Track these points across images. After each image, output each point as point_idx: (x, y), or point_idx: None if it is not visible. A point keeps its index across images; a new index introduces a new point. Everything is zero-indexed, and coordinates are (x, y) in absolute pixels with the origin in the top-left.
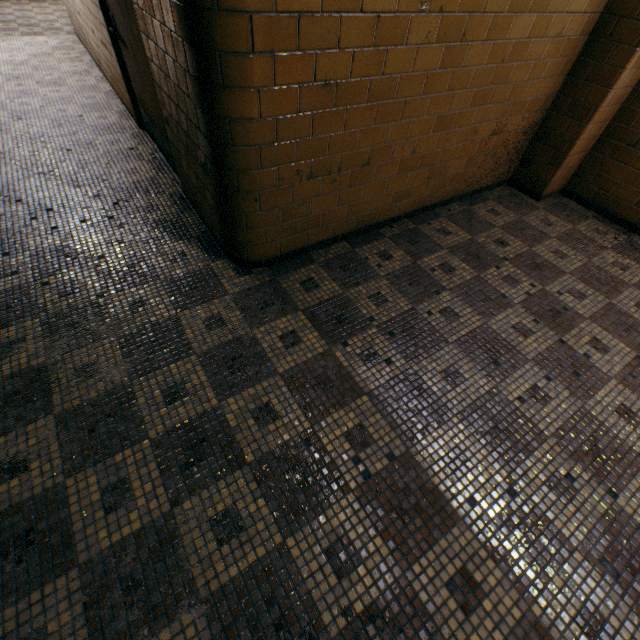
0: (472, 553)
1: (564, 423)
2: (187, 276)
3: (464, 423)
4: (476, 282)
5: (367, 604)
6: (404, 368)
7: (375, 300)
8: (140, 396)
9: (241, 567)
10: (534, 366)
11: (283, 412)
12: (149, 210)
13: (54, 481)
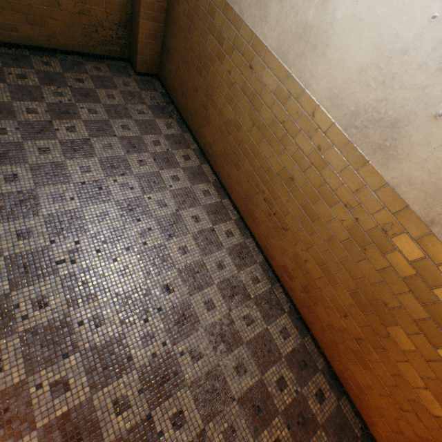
0: None
1: (1, 143)
2: None
3: None
4: (34, 88)
5: None
6: None
7: None
8: None
9: None
10: (17, 123)
11: None
12: None
13: None
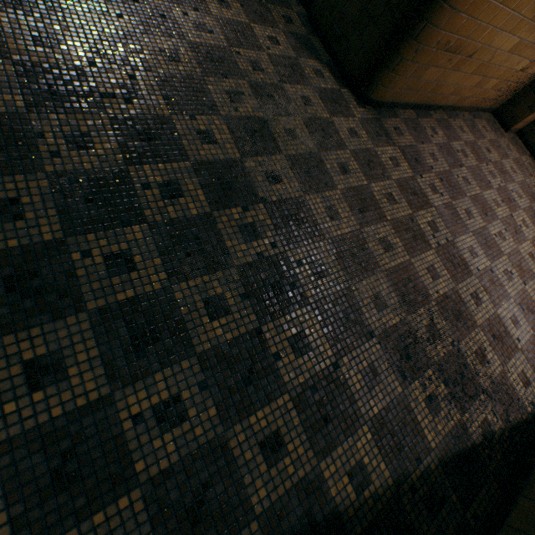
0: (477, 288)
1: (510, 252)
2: (328, 92)
3: (474, 237)
4: (477, 168)
5: (443, 293)
6: (448, 201)
7: (432, 157)
8: (326, 163)
9: (395, 264)
10: (500, 223)
11: (398, 201)
12: (286, 20)
13: (298, 194)
